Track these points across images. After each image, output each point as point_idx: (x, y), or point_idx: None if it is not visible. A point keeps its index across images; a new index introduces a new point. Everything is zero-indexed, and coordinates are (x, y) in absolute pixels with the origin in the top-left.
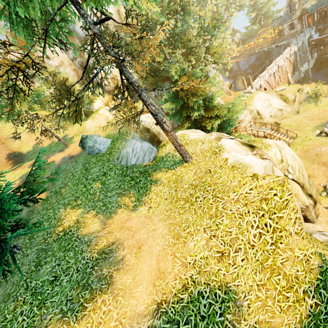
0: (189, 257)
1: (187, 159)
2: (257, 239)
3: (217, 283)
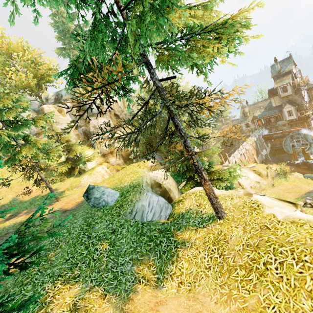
0: None
1: (222, 214)
2: None
3: None
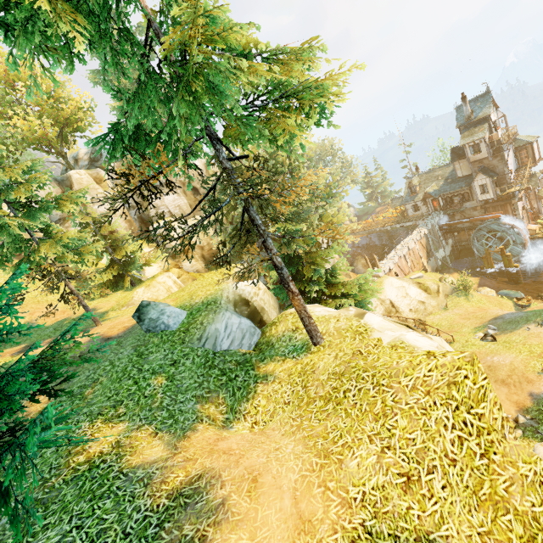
0: (352, 488)
1: (318, 339)
2: (457, 448)
3: (411, 534)
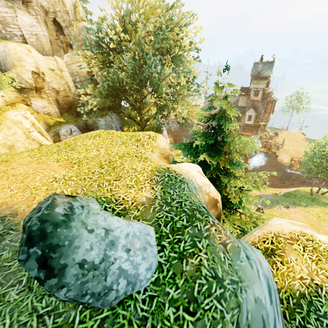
0: None
1: None
2: None
3: None
